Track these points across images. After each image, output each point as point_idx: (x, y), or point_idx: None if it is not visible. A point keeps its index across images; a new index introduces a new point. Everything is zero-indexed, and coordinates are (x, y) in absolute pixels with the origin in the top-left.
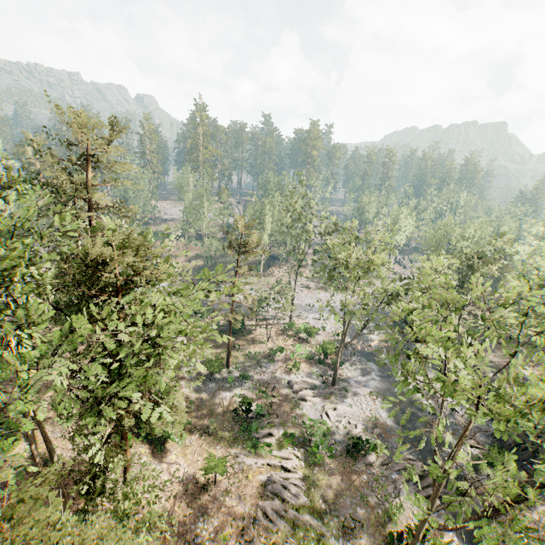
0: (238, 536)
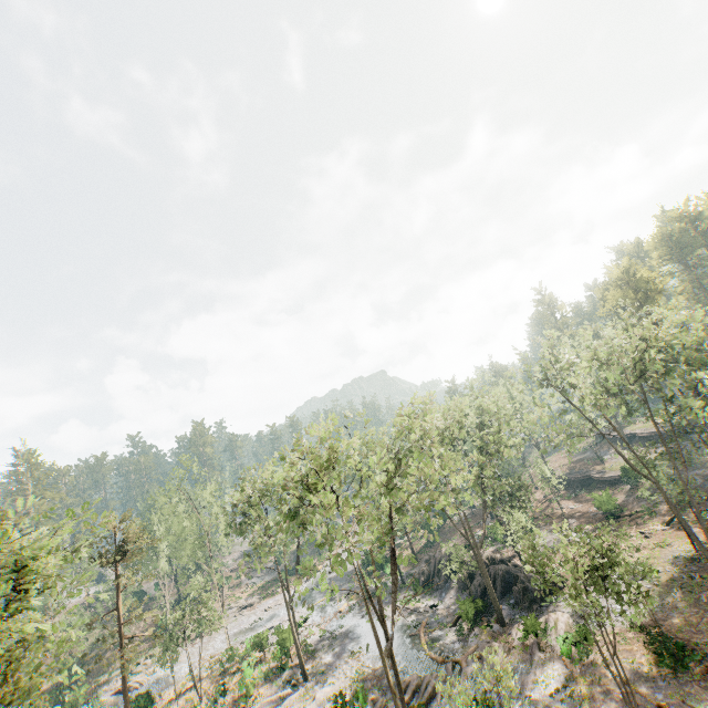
0: None
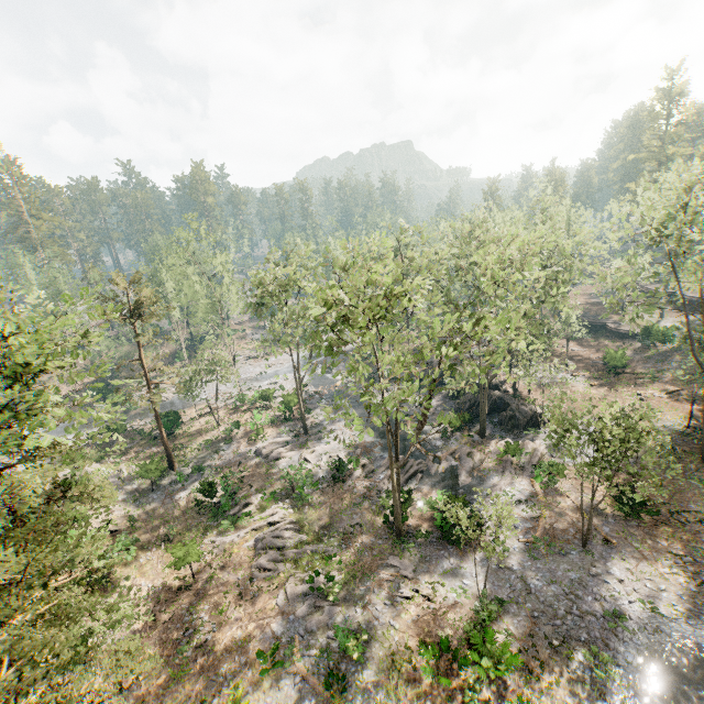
0: (237, 602)
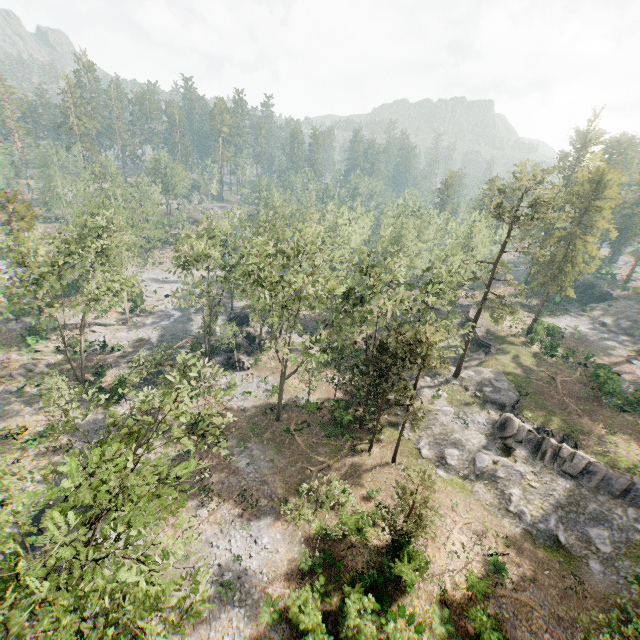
0: None
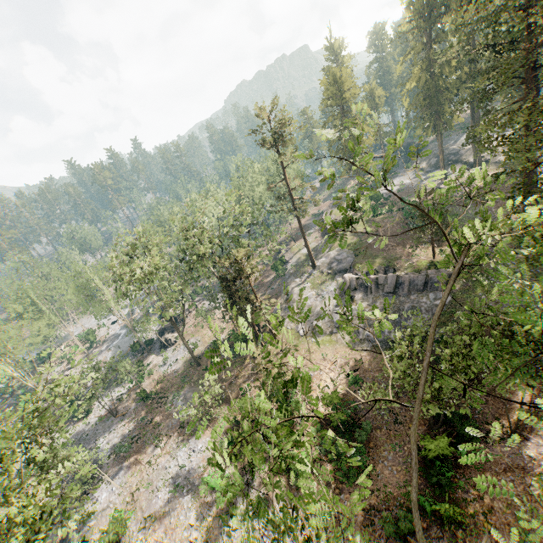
0: None
